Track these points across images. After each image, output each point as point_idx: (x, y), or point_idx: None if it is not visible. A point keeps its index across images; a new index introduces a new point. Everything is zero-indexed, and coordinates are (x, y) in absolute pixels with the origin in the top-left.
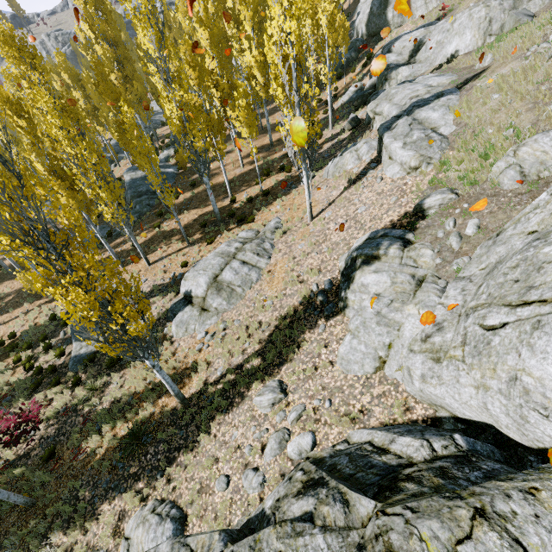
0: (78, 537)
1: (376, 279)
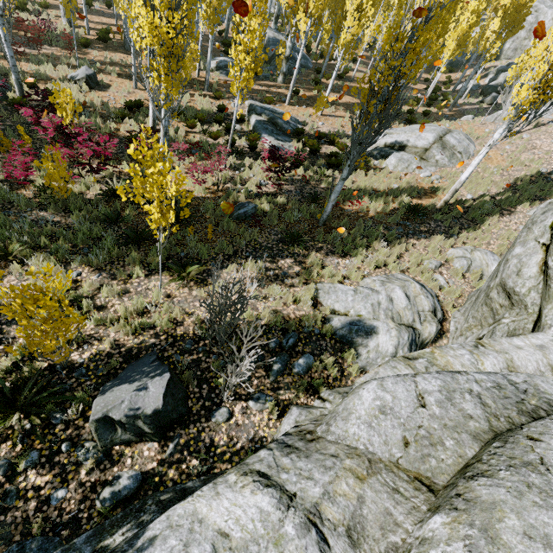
0: (401, 251)
1: None
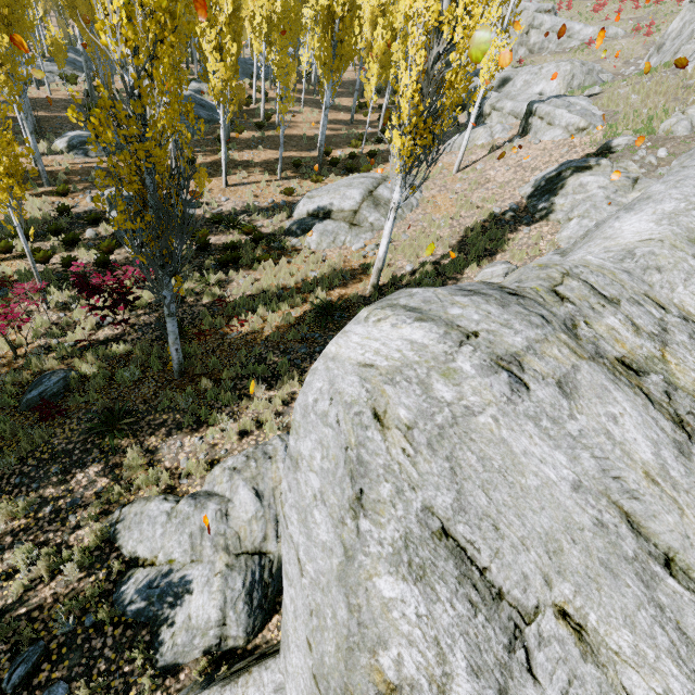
0: (295, 389)
1: (595, 179)
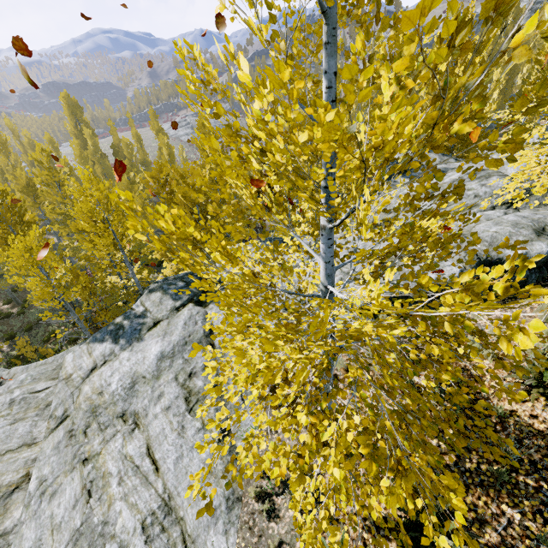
0: None
1: None
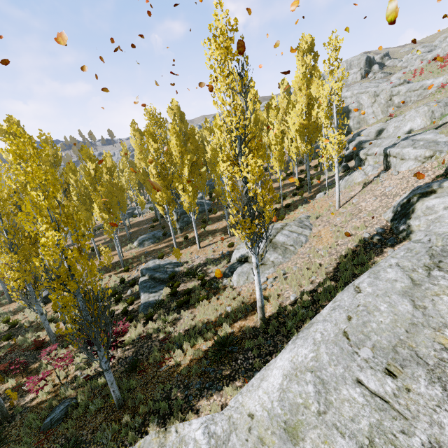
0: None
1: (440, 200)
